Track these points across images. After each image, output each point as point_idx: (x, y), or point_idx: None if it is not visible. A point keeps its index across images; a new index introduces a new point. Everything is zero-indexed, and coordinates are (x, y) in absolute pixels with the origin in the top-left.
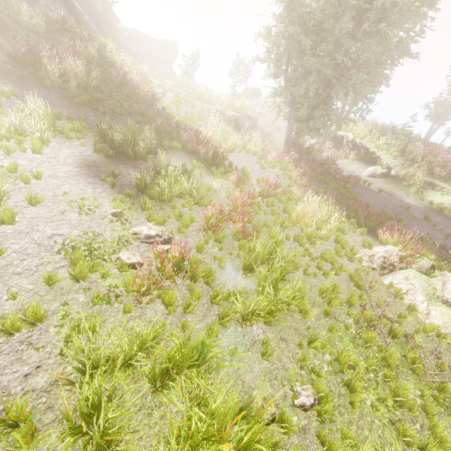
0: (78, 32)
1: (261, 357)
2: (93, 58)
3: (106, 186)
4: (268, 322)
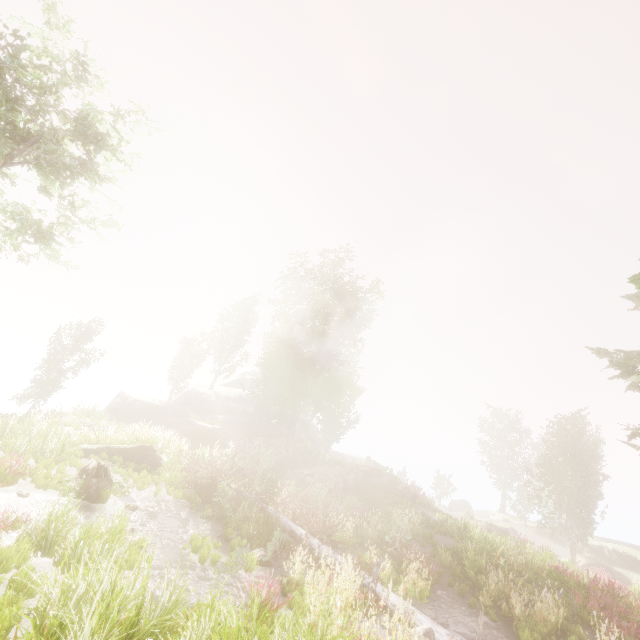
0: None
1: None
2: None
3: None
4: None
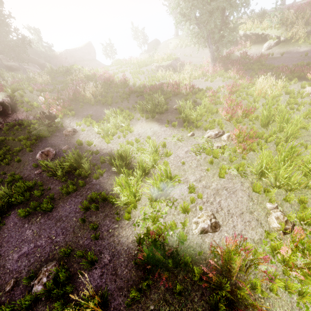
0: (62, 71)
1: (305, 149)
2: (83, 79)
3: (171, 128)
4: (295, 138)
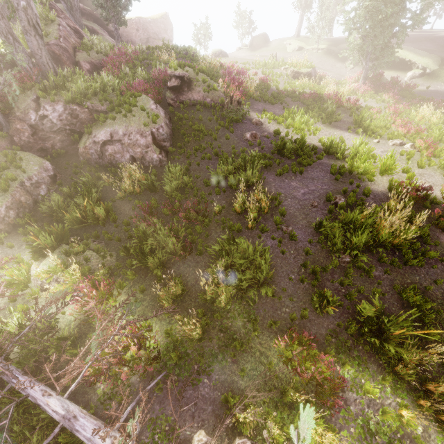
0: (181, 51)
1: None
2: (217, 69)
3: (354, 135)
4: None
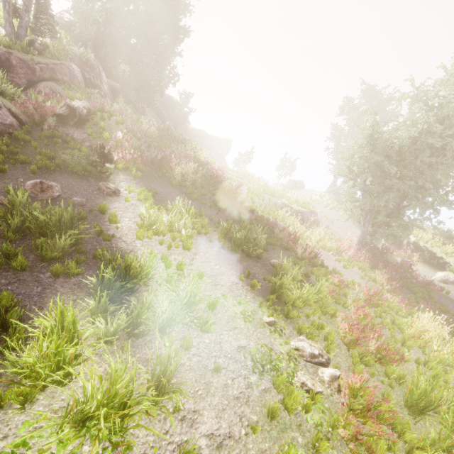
0: (177, 137)
1: None
2: (190, 158)
3: (245, 287)
4: None
